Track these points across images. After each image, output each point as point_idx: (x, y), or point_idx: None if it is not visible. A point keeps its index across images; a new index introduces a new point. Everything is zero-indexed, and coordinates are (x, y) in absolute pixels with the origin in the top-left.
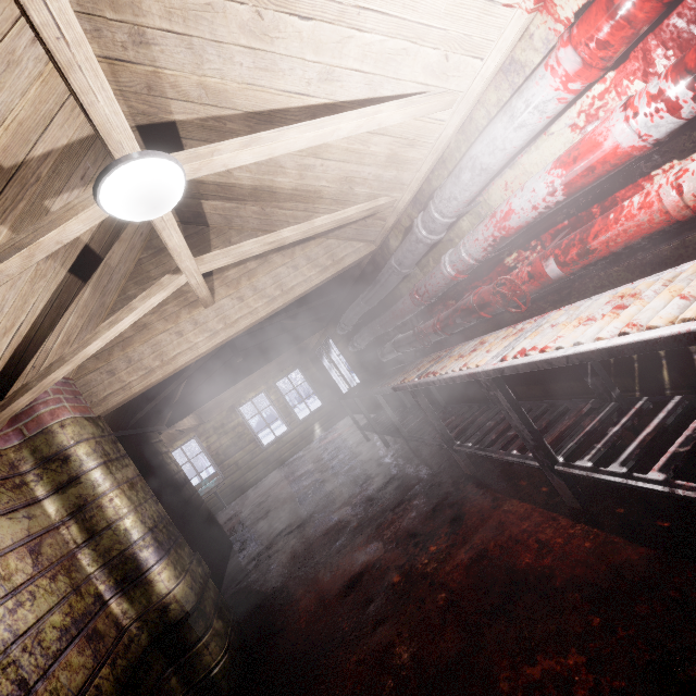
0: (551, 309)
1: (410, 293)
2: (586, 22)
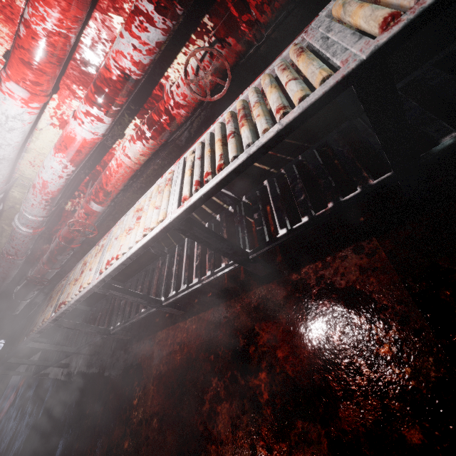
0: (113, 224)
1: (2, 257)
2: (14, 68)
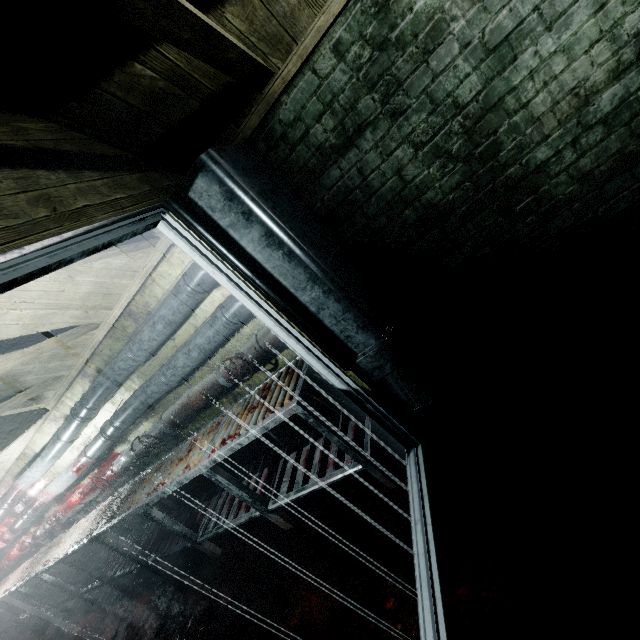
0: (27, 559)
1: None
2: None
